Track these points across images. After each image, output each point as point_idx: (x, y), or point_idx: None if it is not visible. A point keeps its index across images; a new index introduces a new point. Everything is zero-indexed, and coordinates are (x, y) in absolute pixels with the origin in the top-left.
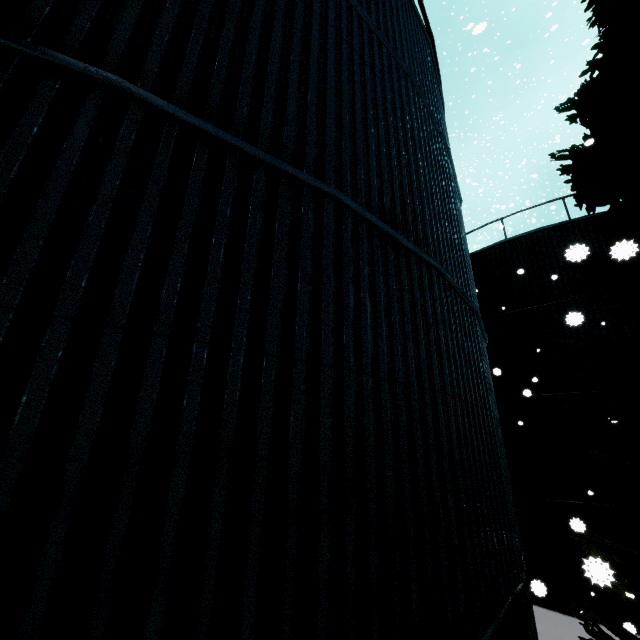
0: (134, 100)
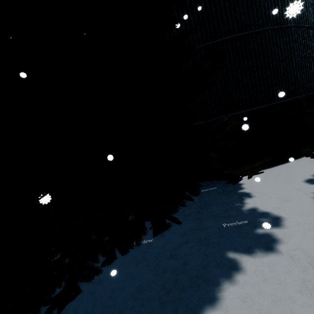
0: (236, 37)
